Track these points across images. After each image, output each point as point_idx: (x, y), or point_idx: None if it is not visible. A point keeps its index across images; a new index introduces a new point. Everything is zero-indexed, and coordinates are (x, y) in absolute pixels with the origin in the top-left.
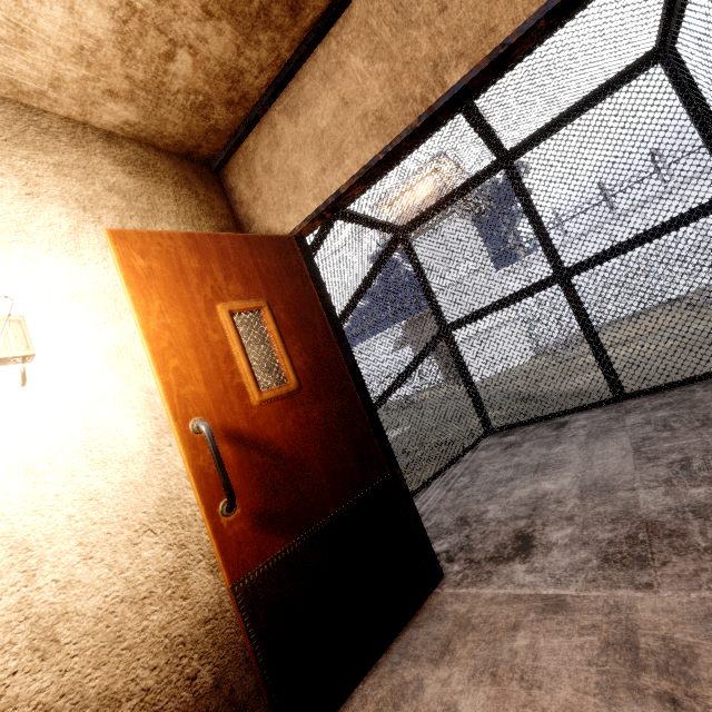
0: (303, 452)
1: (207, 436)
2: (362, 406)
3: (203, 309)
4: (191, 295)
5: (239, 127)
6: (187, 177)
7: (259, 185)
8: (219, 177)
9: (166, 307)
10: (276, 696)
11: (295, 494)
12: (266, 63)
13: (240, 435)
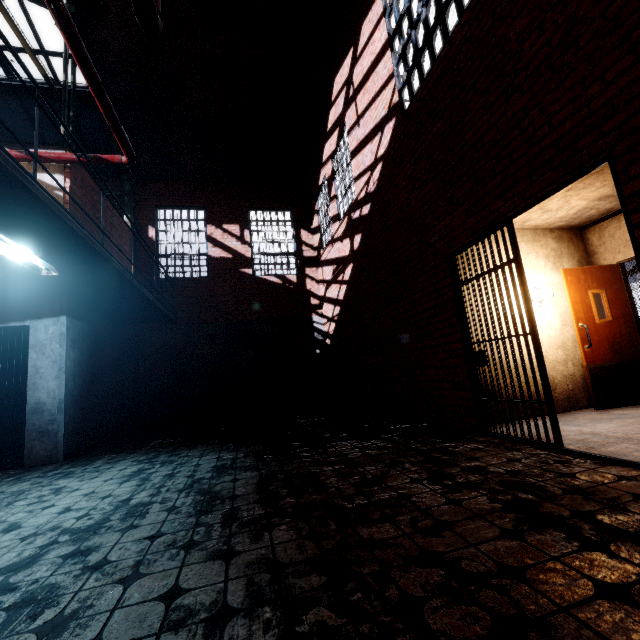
0: (610, 340)
1: (586, 328)
2: (637, 332)
3: (584, 292)
4: (581, 287)
5: (601, 218)
6: (571, 237)
7: (604, 241)
8: (581, 233)
9: (574, 291)
10: (594, 394)
11: (606, 351)
12: None
13: (591, 330)
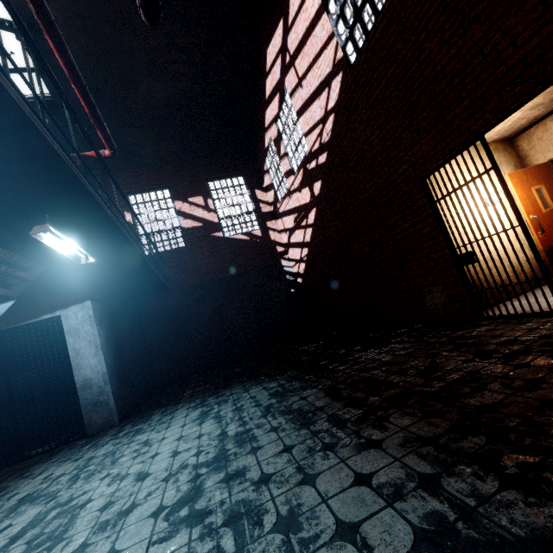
0: None
1: (536, 218)
2: None
3: (528, 189)
4: (525, 186)
5: (528, 126)
6: (504, 147)
7: (534, 144)
8: (511, 142)
9: (520, 190)
10: None
11: None
12: (549, 110)
13: (540, 219)
